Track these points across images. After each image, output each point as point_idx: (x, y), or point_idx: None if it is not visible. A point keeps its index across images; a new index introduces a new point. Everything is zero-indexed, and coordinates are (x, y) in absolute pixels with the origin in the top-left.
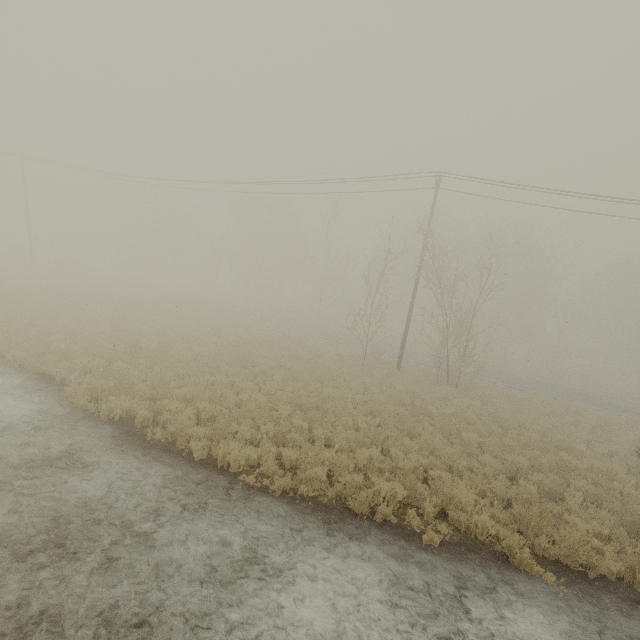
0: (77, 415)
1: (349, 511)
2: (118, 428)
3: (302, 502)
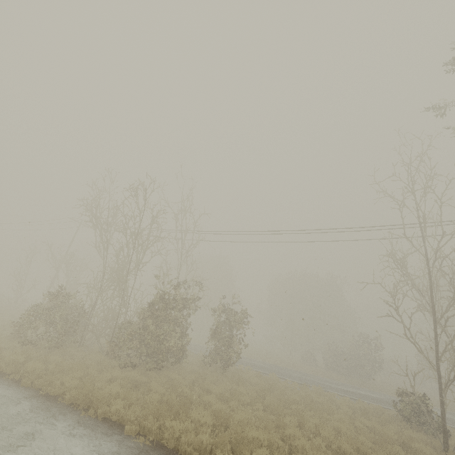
0: None
1: None
2: None
3: None
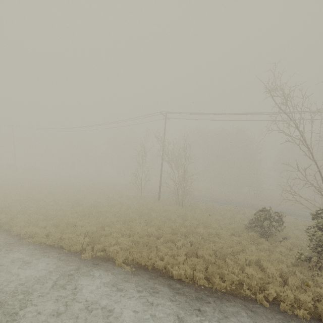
0: None
1: (63, 249)
2: None
3: (45, 246)
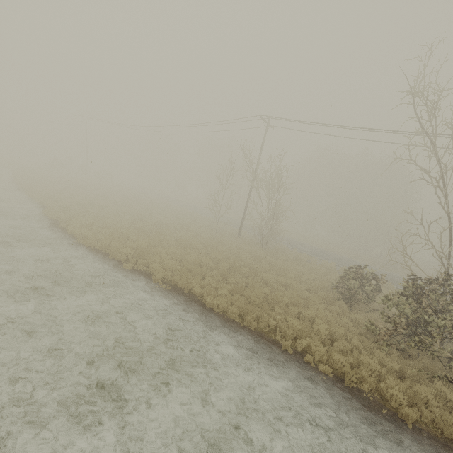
0: (42, 217)
1: (109, 256)
2: (52, 222)
3: (94, 250)
